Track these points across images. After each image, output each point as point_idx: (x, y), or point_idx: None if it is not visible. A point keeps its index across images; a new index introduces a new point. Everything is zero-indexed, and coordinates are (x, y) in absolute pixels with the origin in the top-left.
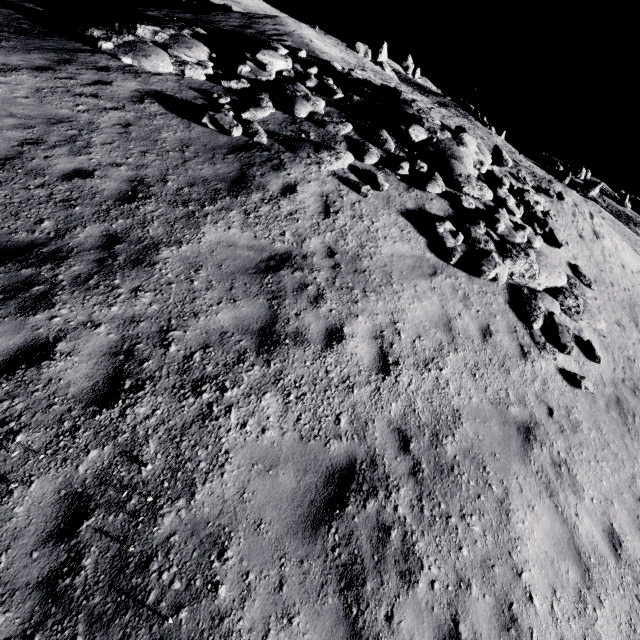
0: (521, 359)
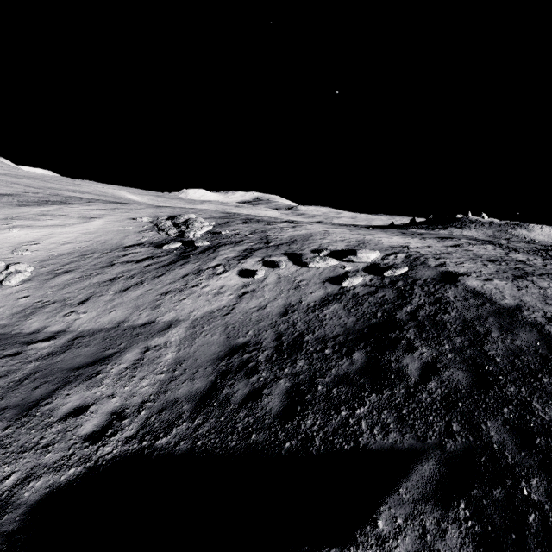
0: None
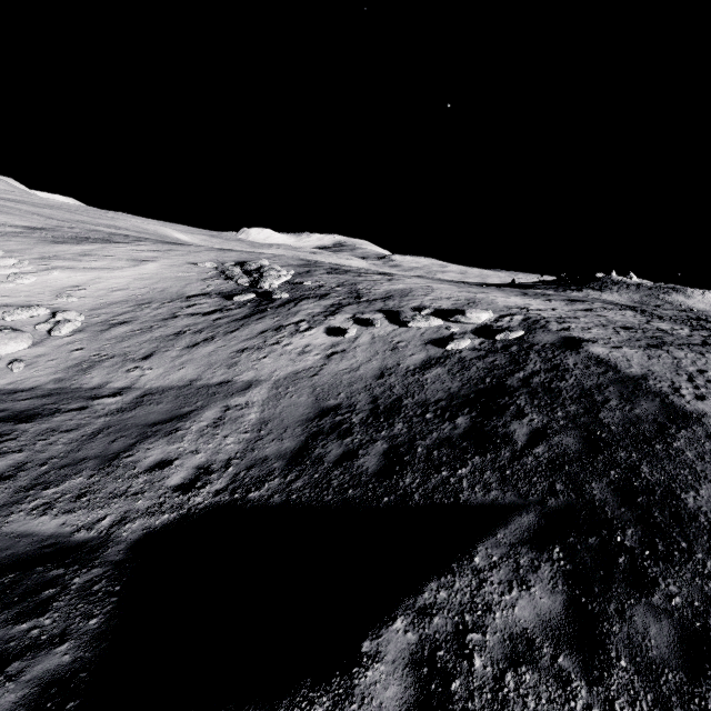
0: None
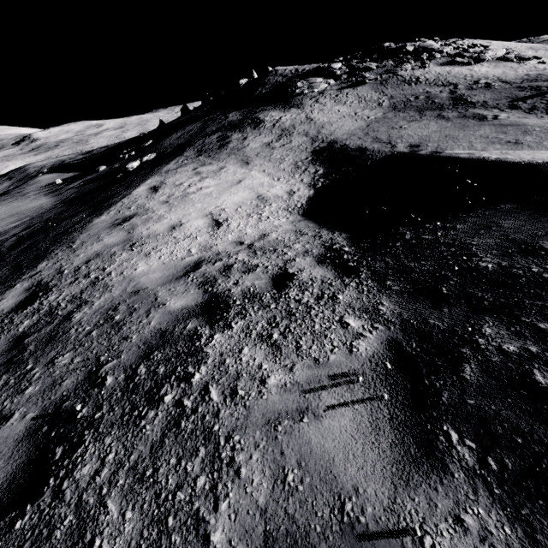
0: (522, 66)
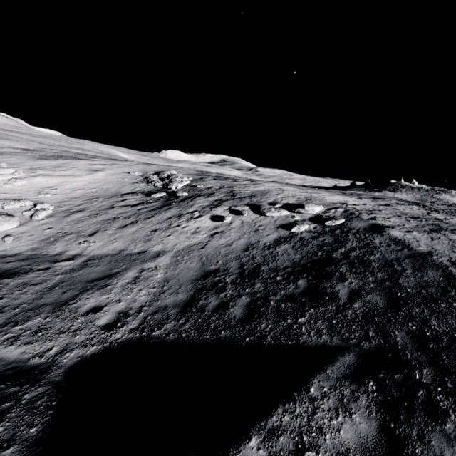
0: None
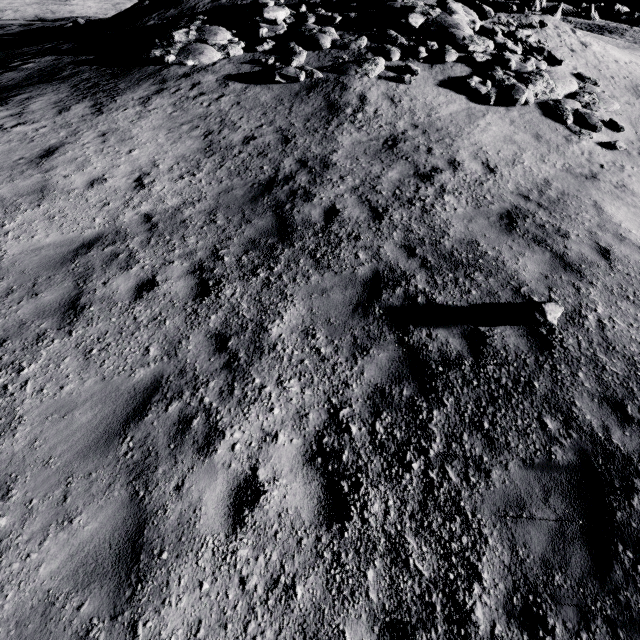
0: (568, 144)
